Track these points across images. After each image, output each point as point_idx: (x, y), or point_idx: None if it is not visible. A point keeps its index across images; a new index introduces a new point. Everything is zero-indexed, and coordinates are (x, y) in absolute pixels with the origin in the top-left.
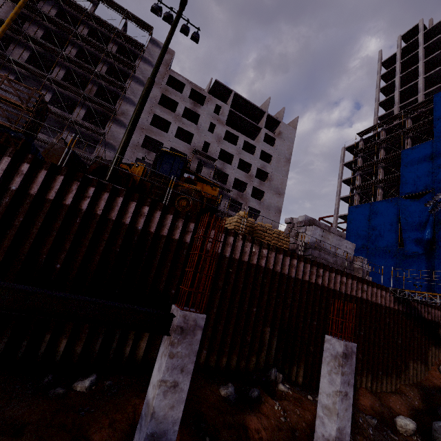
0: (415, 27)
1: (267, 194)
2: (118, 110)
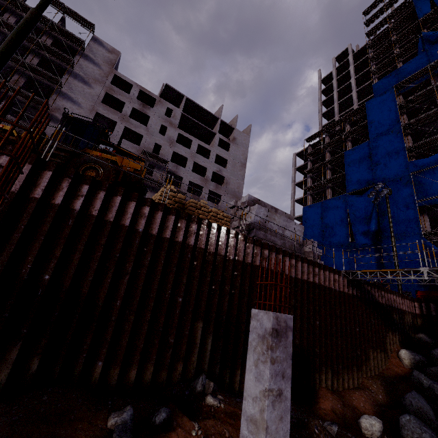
0: (345, 50)
1: (224, 198)
2: (51, 105)
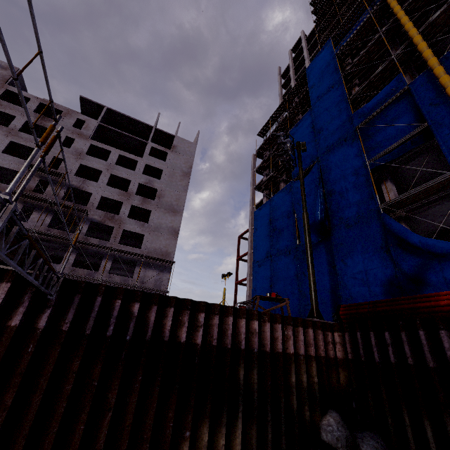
0: (299, 39)
1: (154, 213)
2: None
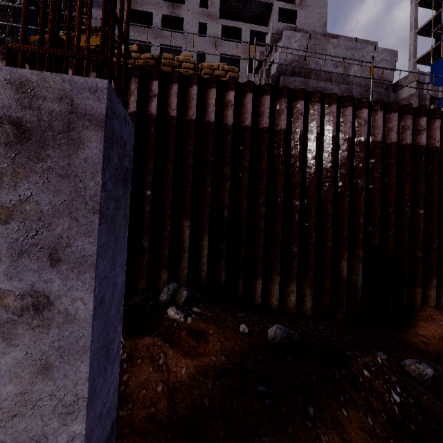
0: None
1: None
2: None
